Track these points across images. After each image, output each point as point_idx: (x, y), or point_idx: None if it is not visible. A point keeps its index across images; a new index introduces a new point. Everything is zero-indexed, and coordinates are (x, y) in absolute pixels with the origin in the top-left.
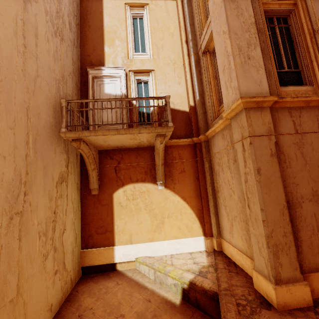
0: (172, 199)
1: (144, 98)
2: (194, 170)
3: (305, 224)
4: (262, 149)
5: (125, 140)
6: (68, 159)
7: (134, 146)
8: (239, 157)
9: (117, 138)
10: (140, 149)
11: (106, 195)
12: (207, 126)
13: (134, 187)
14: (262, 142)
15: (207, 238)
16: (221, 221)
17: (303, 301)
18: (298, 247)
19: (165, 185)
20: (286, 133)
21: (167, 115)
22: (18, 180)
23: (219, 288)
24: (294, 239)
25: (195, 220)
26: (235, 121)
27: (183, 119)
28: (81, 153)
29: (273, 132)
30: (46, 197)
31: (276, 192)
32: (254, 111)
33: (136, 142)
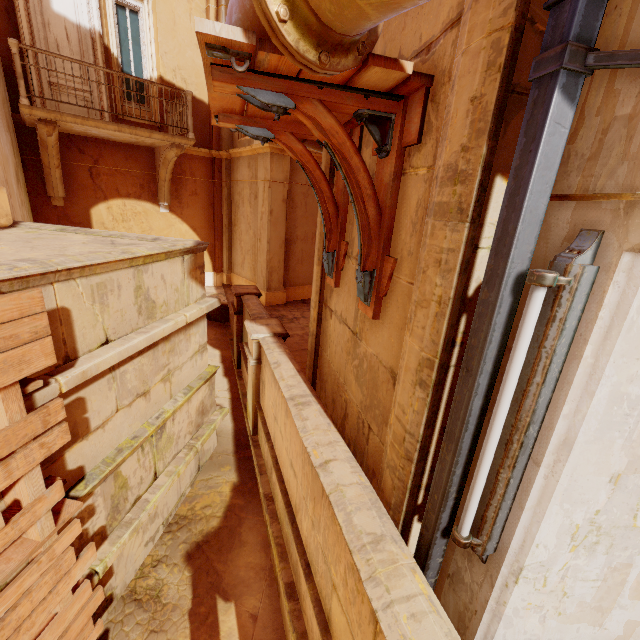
0: (178, 227)
1: (156, 85)
2: (209, 194)
3: (294, 256)
4: (277, 195)
5: (120, 136)
6: (12, 142)
7: (124, 142)
8: (259, 196)
9: (112, 133)
10: (131, 148)
11: (79, 210)
12: (232, 140)
13: (125, 204)
14: (279, 188)
15: (217, 273)
16: (234, 256)
17: (281, 301)
18: (286, 271)
19: (170, 208)
20: (299, 183)
21: (186, 119)
22: (4, 179)
23: (228, 301)
24: (285, 266)
25: (206, 255)
26: (262, 159)
27: (200, 115)
28: (47, 141)
29: (288, 181)
30: (17, 203)
31: (280, 231)
32: (278, 158)
33: (134, 140)
